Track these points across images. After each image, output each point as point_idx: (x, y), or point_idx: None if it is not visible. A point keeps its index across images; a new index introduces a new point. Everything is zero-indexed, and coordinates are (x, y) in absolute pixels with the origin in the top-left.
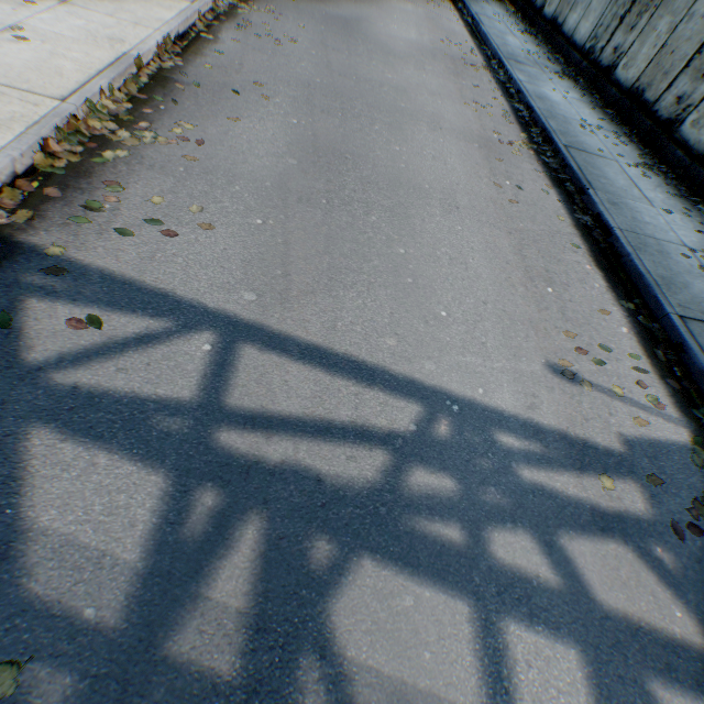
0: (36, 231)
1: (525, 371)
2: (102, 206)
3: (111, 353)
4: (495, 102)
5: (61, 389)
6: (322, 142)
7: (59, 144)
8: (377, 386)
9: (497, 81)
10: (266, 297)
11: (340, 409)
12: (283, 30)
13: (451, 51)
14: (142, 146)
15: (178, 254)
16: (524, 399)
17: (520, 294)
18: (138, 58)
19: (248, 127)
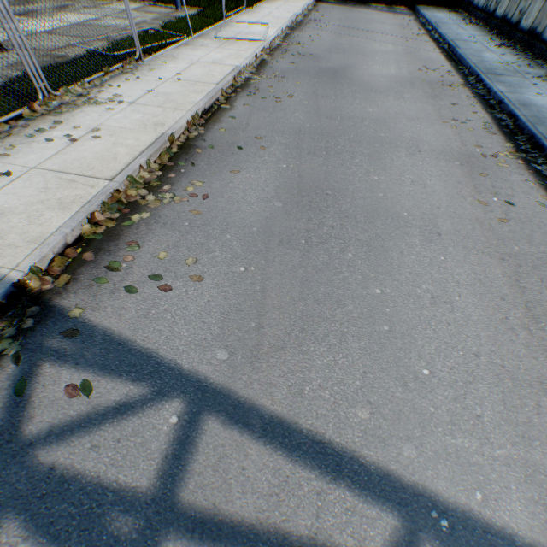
0: (68, 294)
1: (539, 463)
2: (120, 265)
3: (91, 425)
4: (474, 116)
5: (40, 470)
6: (306, 181)
7: (103, 214)
8: (344, 480)
9: (475, 95)
10: (237, 355)
11: (298, 515)
12: (283, 89)
13: (428, 76)
14: (161, 206)
15: (168, 309)
16: (542, 514)
17: (522, 341)
18: (171, 135)
19: (245, 176)
